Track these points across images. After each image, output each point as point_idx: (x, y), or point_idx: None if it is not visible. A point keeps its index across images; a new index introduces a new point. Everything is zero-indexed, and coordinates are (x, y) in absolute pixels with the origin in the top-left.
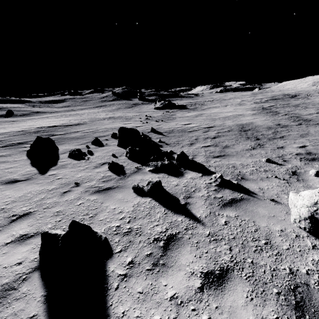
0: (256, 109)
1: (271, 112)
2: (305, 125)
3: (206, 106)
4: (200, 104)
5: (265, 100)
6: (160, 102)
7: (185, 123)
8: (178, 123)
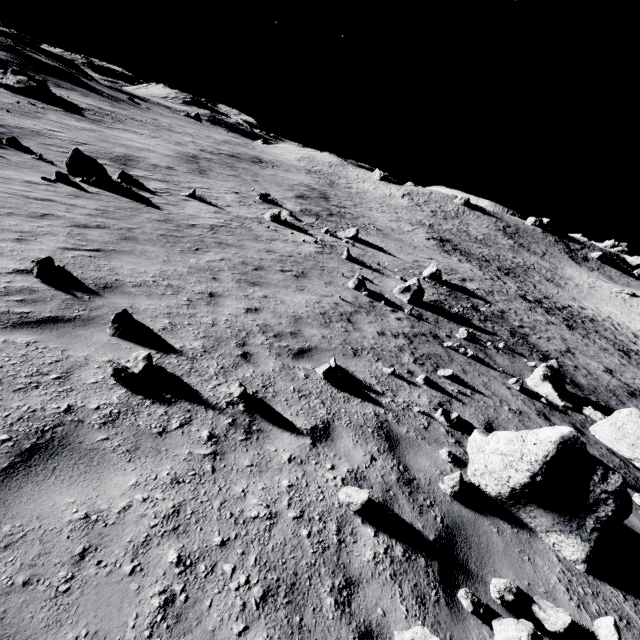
0: (184, 154)
1: (192, 161)
2: (191, 174)
3: (122, 126)
4: (114, 119)
5: (221, 153)
6: (16, 76)
7: (52, 129)
8: (39, 125)
